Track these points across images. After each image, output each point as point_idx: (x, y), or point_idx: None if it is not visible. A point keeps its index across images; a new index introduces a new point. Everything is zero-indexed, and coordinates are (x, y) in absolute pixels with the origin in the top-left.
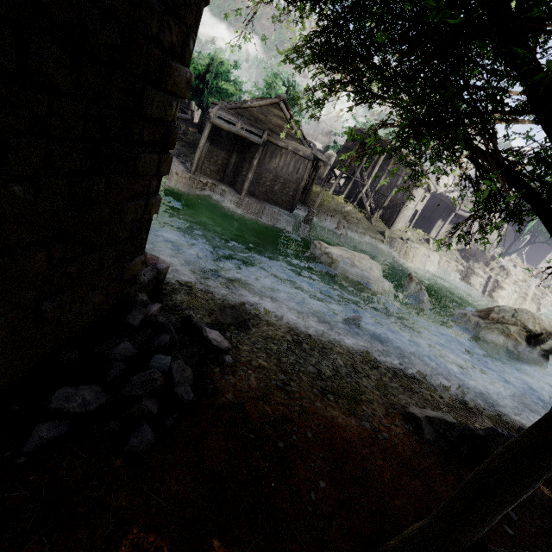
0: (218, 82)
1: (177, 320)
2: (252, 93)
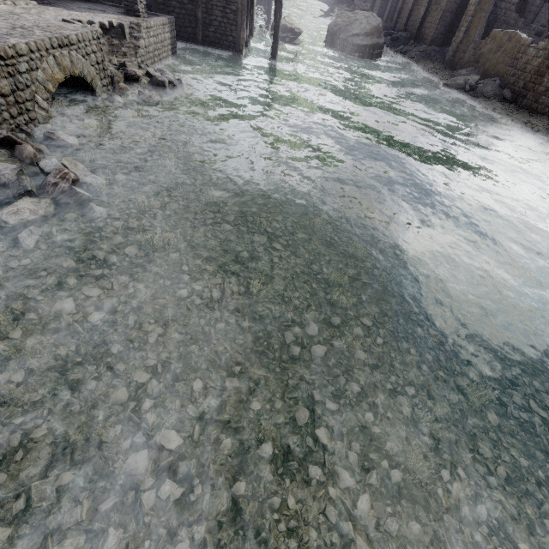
0: None
1: None
2: None
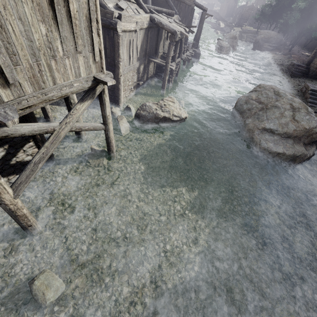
0: None
1: None
2: None
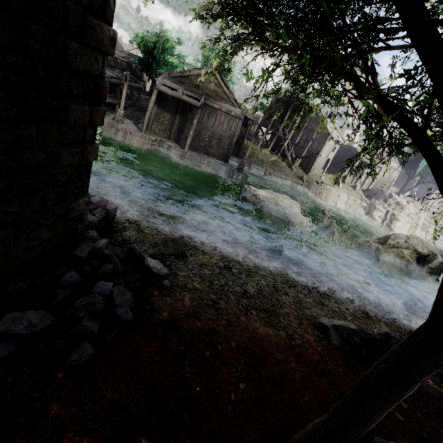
0: (164, 56)
1: (123, 252)
2: (192, 65)
